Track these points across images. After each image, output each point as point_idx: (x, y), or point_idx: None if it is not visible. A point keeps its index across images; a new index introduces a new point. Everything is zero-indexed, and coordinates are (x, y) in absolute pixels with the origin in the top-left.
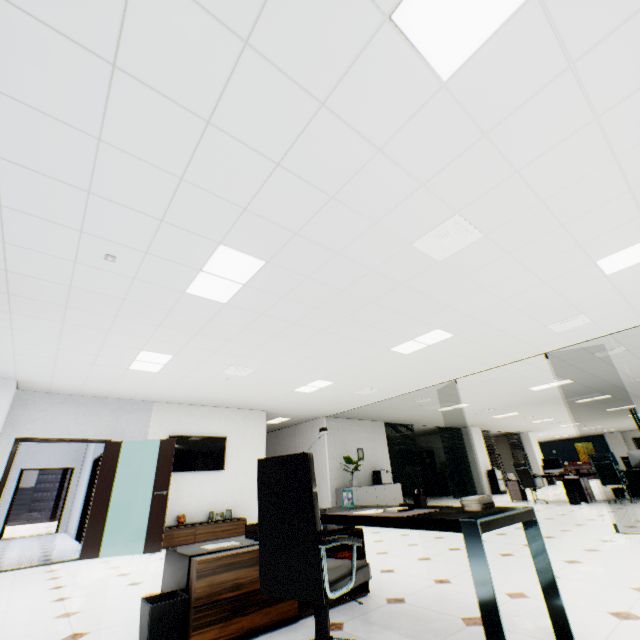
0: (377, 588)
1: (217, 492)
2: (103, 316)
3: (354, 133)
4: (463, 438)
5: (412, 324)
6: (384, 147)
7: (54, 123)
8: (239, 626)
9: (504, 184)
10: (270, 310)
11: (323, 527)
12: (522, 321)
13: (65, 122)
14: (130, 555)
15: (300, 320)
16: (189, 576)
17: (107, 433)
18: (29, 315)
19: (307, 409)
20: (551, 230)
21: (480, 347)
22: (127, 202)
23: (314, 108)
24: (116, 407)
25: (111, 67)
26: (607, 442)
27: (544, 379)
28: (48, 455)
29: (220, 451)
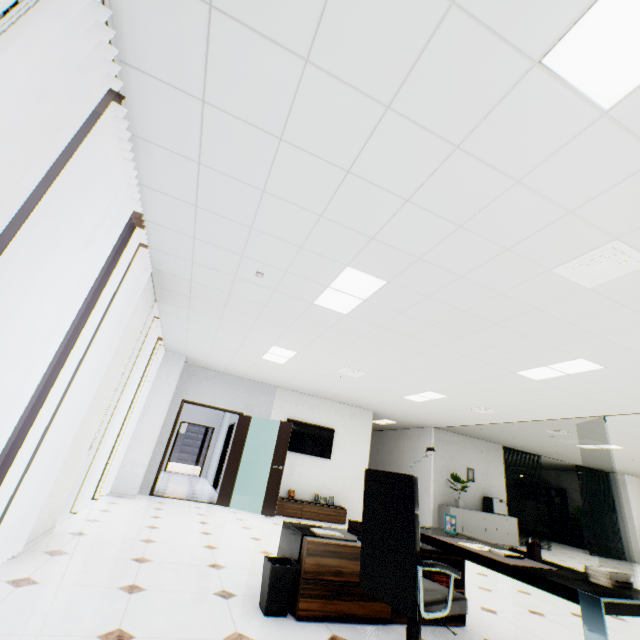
0: (474, 624)
1: (323, 478)
2: (248, 317)
3: (489, 168)
4: (611, 485)
5: (546, 350)
6: (523, 178)
7: (235, 182)
8: (337, 608)
9: None
10: (386, 323)
11: (421, 544)
12: None
13: (242, 181)
14: (251, 512)
15: (415, 334)
16: (300, 550)
17: (241, 407)
18: (200, 312)
19: (415, 417)
20: None
21: None
22: (277, 234)
23: (448, 151)
24: (249, 387)
25: (278, 140)
26: None
27: None
28: (198, 414)
29: (328, 441)
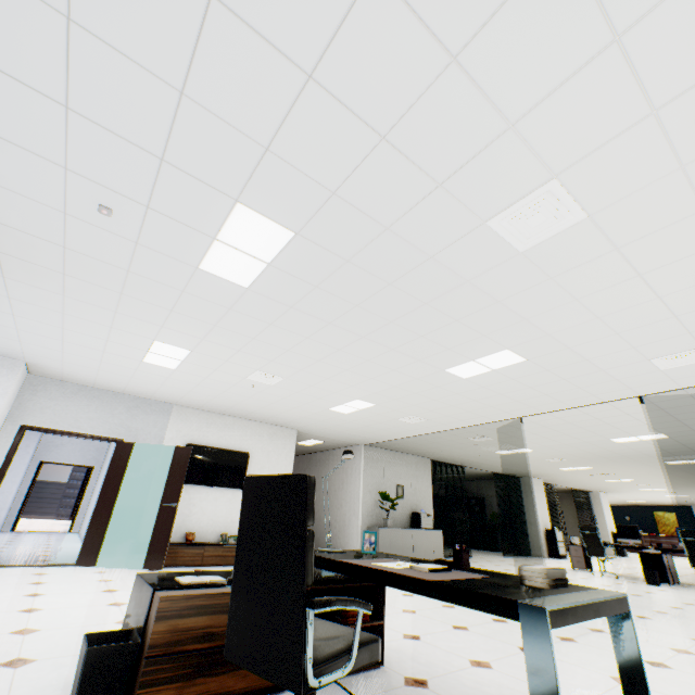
0: (395, 660)
1: (233, 512)
2: (107, 291)
3: (419, 25)
4: (521, 489)
5: (475, 339)
6: (461, 54)
7: None
8: (204, 689)
9: (631, 132)
10: (301, 303)
11: (336, 573)
12: (618, 350)
13: None
14: (128, 569)
15: (337, 320)
16: (149, 614)
17: (119, 432)
18: (25, 282)
19: (344, 433)
20: (686, 216)
21: (558, 379)
22: (116, 127)
23: None
24: (132, 405)
25: None
26: (694, 515)
27: (632, 430)
28: (68, 450)
29: (241, 468)
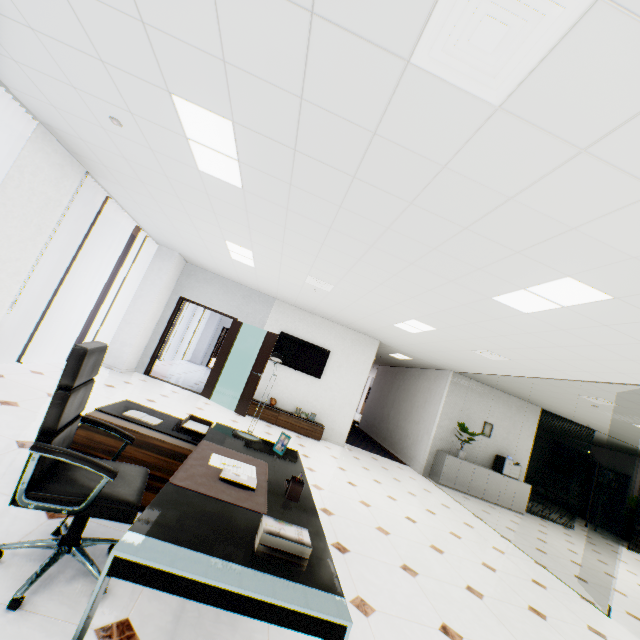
0: None
1: (309, 395)
2: (171, 196)
3: None
4: None
5: (509, 258)
6: None
7: None
8: None
9: None
10: (291, 204)
11: None
12: None
13: None
14: (226, 408)
15: (334, 224)
16: None
17: (236, 313)
18: (132, 190)
19: (424, 354)
20: None
21: None
22: (61, 37)
23: None
24: (246, 294)
25: None
26: None
27: None
28: None
29: (321, 361)
